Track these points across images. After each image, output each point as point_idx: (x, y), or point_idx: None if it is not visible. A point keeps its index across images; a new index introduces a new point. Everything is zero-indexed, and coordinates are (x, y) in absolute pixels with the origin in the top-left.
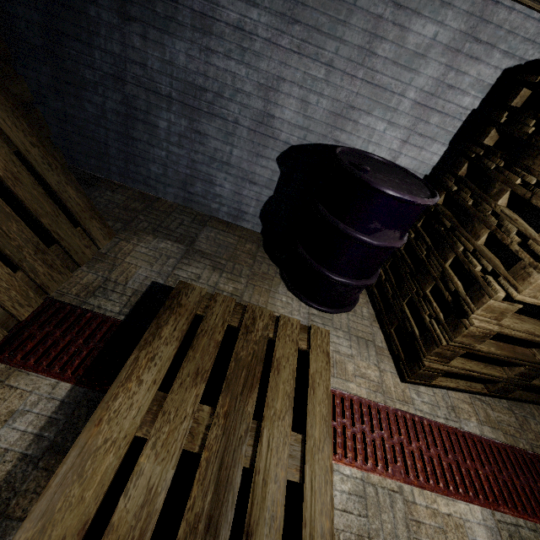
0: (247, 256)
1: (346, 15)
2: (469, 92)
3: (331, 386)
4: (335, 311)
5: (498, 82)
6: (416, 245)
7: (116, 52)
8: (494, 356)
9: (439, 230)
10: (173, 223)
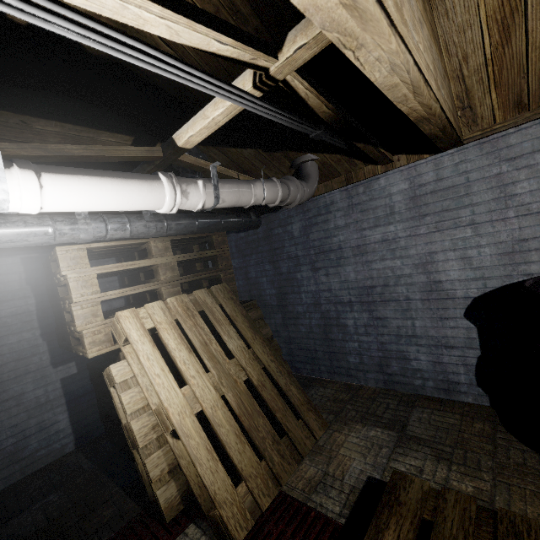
0: (481, 440)
1: (465, 190)
2: None
3: None
4: None
5: None
6: None
7: (313, 290)
8: None
9: None
10: (378, 408)
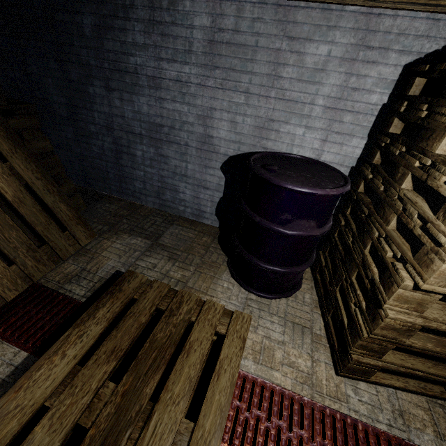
0: (201, 248)
1: (252, 55)
2: (374, 90)
3: (253, 372)
4: (272, 297)
5: (401, 77)
6: (344, 232)
7: (107, 112)
8: (435, 354)
9: (360, 217)
10: (147, 223)
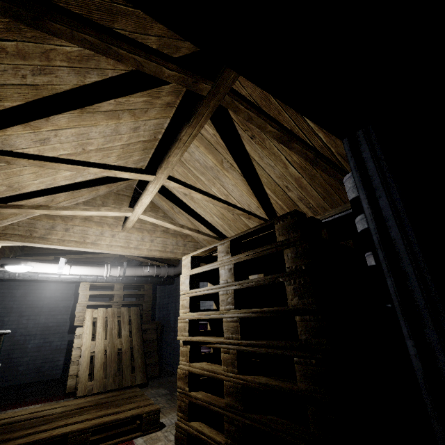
0: None
1: None
2: None
3: (137, 443)
4: None
5: None
6: None
7: None
8: (201, 403)
9: None
10: None
